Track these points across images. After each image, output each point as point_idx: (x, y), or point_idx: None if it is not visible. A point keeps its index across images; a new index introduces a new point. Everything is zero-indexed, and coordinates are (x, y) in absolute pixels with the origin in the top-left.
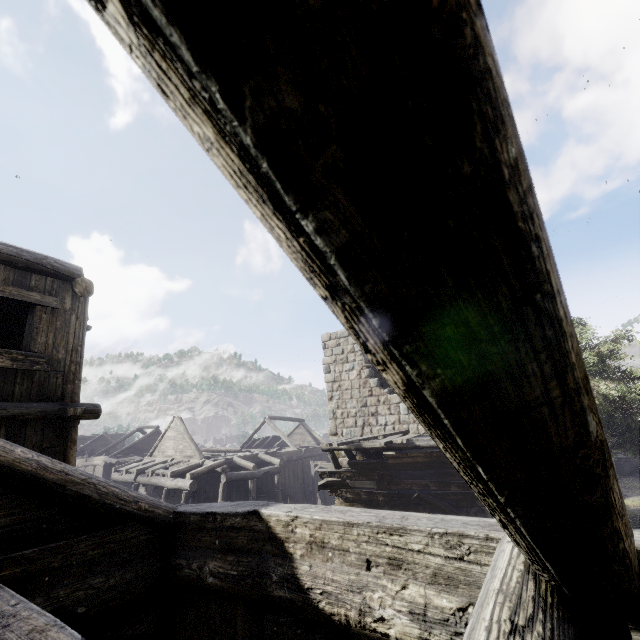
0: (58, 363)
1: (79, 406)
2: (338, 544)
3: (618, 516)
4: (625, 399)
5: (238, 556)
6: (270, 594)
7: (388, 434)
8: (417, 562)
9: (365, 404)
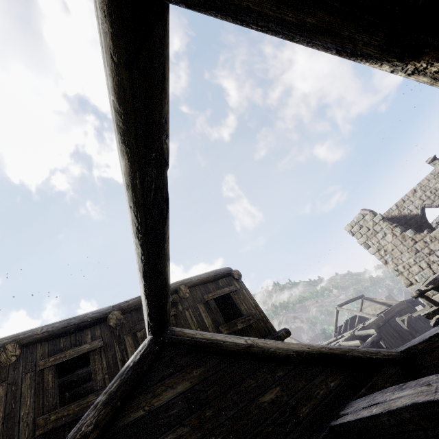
0: (255, 316)
1: (279, 332)
2: None
3: None
4: None
5: None
6: None
7: None
8: None
9: (416, 251)
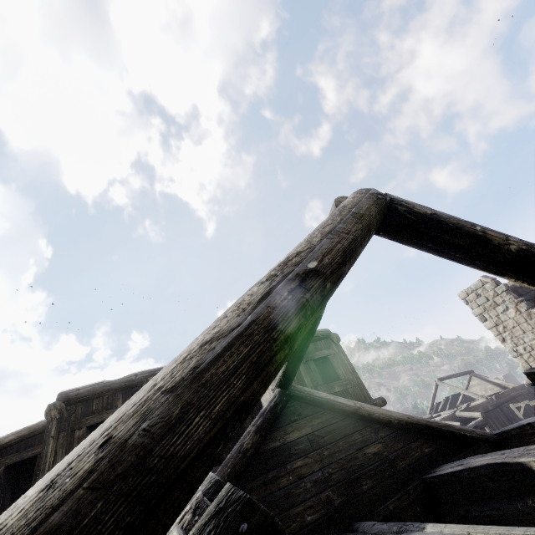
0: (352, 381)
1: (375, 400)
2: None
3: None
4: None
5: None
6: None
7: None
8: None
9: None
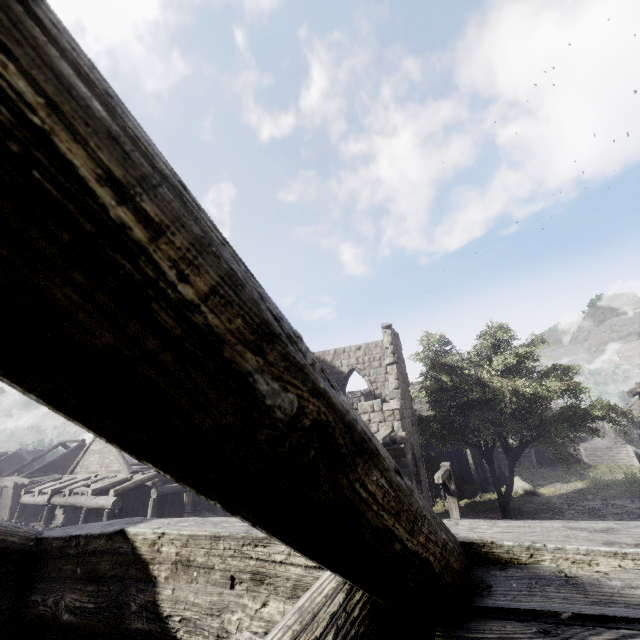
0: None
1: None
2: (204, 561)
3: (384, 513)
4: (539, 396)
5: (99, 585)
6: (128, 627)
7: None
8: (279, 575)
9: None
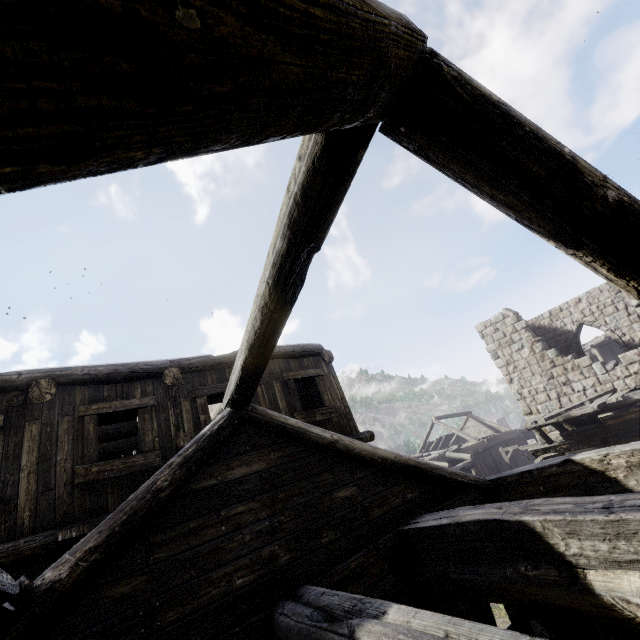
0: (339, 410)
1: (362, 434)
2: None
3: None
4: None
5: (566, 491)
6: None
7: (593, 397)
8: None
9: (551, 376)
